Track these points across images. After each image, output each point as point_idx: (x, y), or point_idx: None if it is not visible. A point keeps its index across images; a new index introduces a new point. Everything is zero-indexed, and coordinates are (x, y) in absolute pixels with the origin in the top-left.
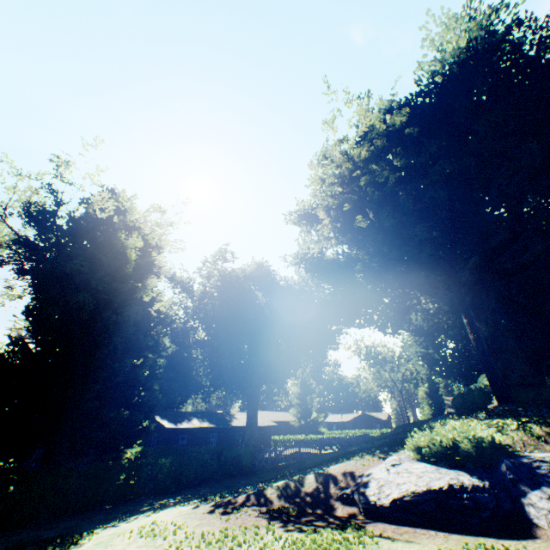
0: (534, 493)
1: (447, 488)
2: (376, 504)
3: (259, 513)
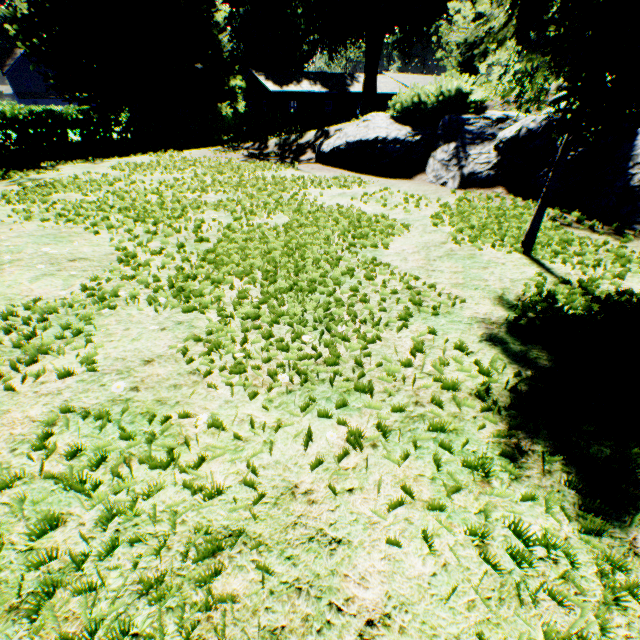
0: (441, 149)
1: (371, 140)
2: (322, 152)
3: (247, 154)
